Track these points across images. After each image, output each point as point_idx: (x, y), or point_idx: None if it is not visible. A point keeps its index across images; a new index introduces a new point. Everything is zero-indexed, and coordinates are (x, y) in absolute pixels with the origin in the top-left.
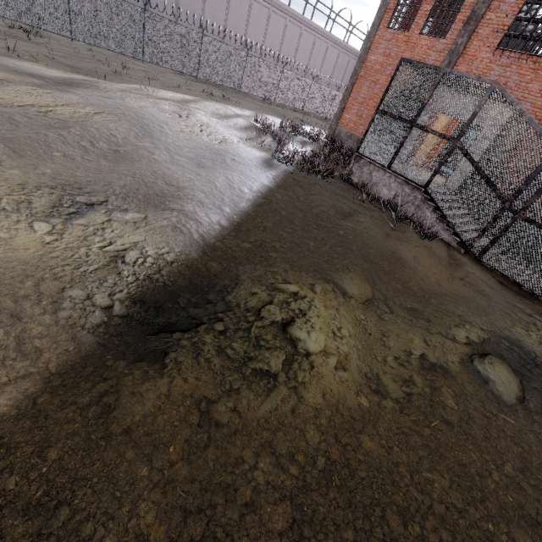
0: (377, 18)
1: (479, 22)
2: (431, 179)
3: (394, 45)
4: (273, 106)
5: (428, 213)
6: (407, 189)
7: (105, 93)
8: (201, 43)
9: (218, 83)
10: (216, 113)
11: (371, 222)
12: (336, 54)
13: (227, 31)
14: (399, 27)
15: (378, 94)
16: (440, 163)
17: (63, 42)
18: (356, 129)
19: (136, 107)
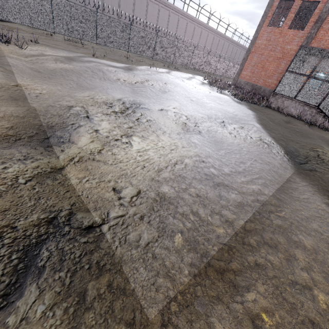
0: (261, 21)
1: (323, 22)
2: (321, 102)
3: (272, 35)
4: (189, 69)
5: (320, 119)
6: (307, 108)
7: (145, 72)
8: (155, 39)
9: (162, 60)
10: (182, 77)
11: (300, 124)
12: (212, 37)
13: (157, 30)
14: (275, 25)
15: (263, 60)
16: (327, 94)
17: (90, 46)
18: (251, 79)
19: (168, 79)
